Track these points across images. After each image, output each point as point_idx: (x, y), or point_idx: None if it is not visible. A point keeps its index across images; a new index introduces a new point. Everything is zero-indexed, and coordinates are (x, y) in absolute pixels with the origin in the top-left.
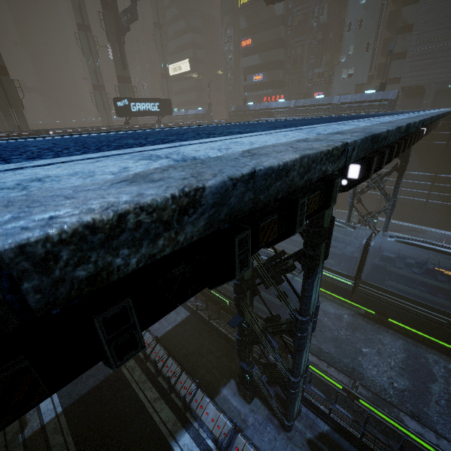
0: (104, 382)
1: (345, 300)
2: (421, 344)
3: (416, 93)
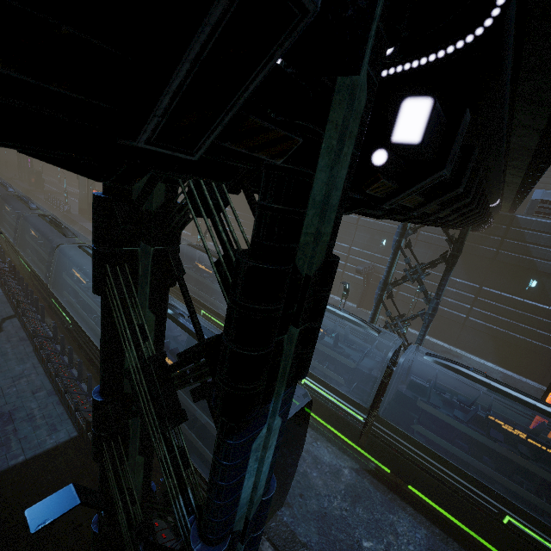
0: None
1: (350, 443)
2: (453, 541)
3: None
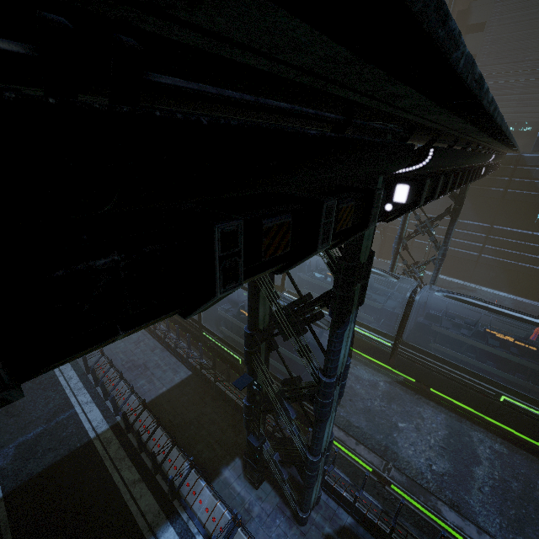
0: (67, 459)
1: (382, 365)
2: (466, 420)
3: None
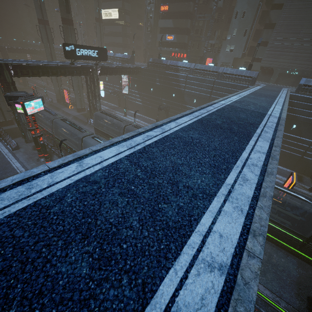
0: None
1: None
2: None
3: (268, 72)
